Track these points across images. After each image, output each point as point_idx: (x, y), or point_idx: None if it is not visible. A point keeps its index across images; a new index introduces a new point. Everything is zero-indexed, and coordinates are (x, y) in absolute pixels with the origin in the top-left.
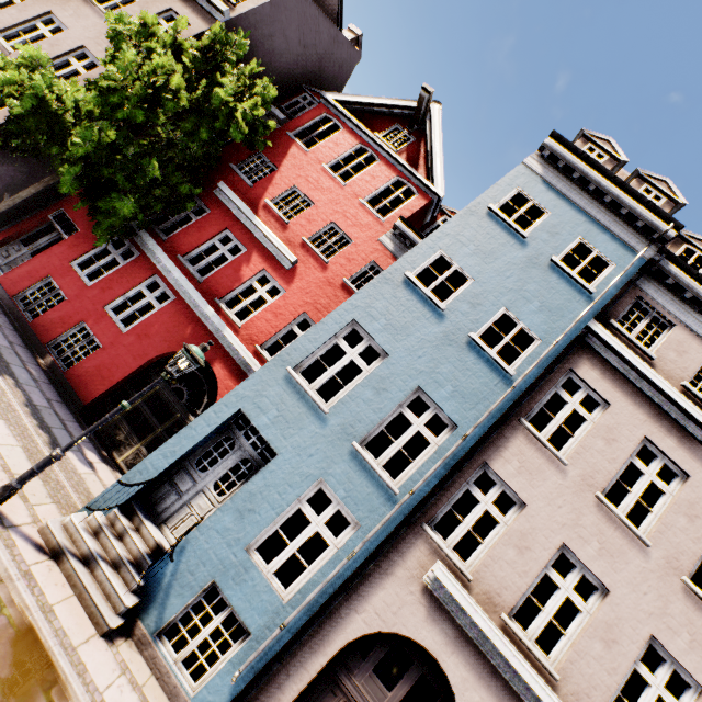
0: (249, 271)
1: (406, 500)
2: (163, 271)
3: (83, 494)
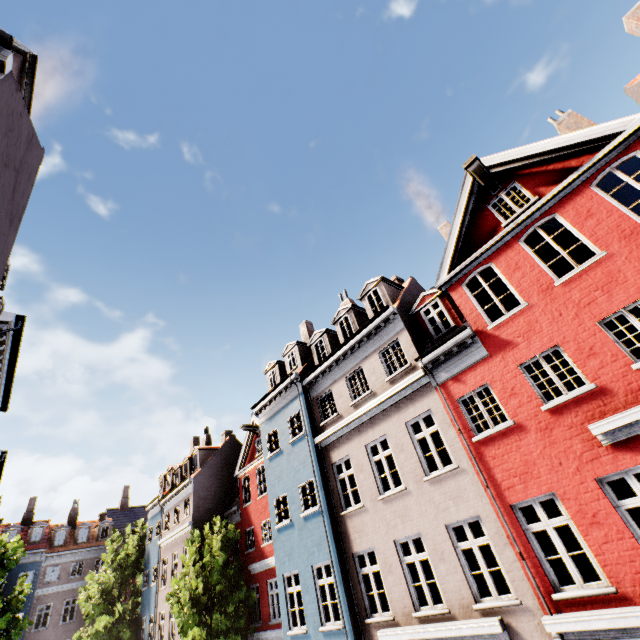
0: None
1: (344, 626)
2: (272, 639)
3: None
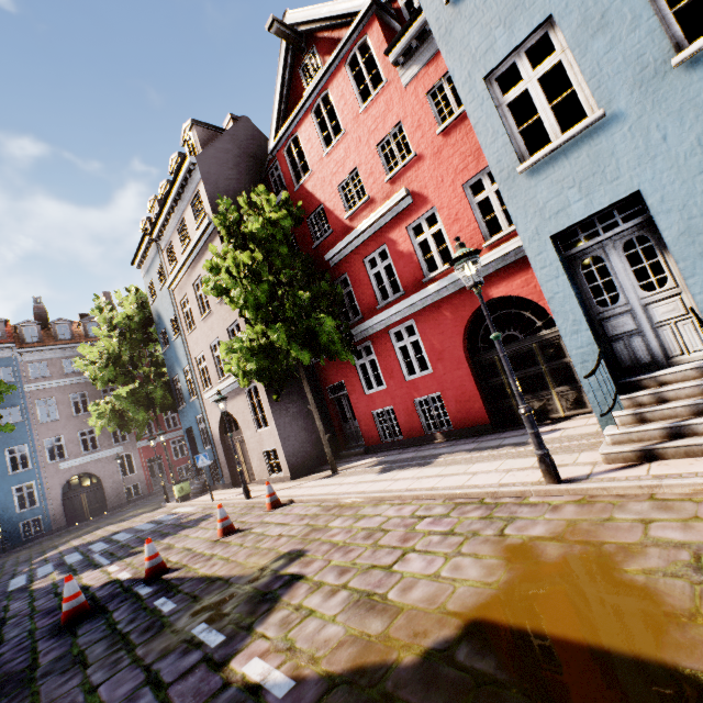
0: (405, 244)
1: None
2: (387, 324)
3: (584, 437)
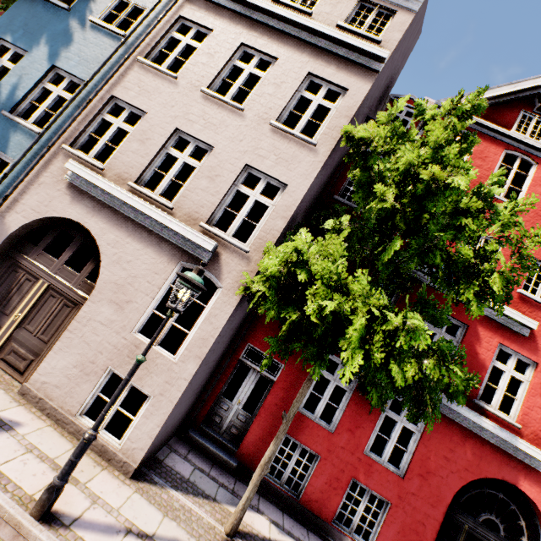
0: (486, 352)
1: None
2: None
3: None
